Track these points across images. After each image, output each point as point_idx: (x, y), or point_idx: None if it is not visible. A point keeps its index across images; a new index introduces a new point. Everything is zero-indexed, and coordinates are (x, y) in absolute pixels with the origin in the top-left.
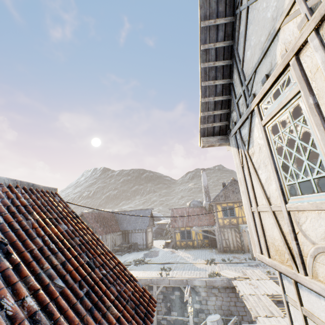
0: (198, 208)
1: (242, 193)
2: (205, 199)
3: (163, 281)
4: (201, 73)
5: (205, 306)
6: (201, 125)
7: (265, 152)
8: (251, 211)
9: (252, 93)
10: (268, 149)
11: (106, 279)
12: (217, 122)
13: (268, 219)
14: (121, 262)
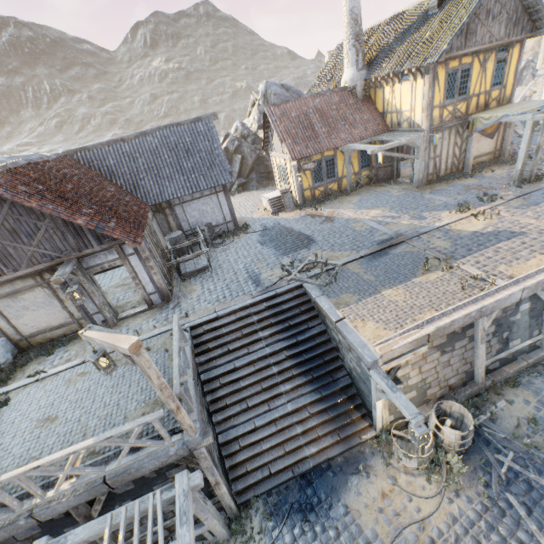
0: (337, 96)
1: None
2: (355, 62)
3: (509, 300)
4: None
5: None
6: None
7: None
8: None
9: None
10: None
11: None
12: None
13: None
14: None
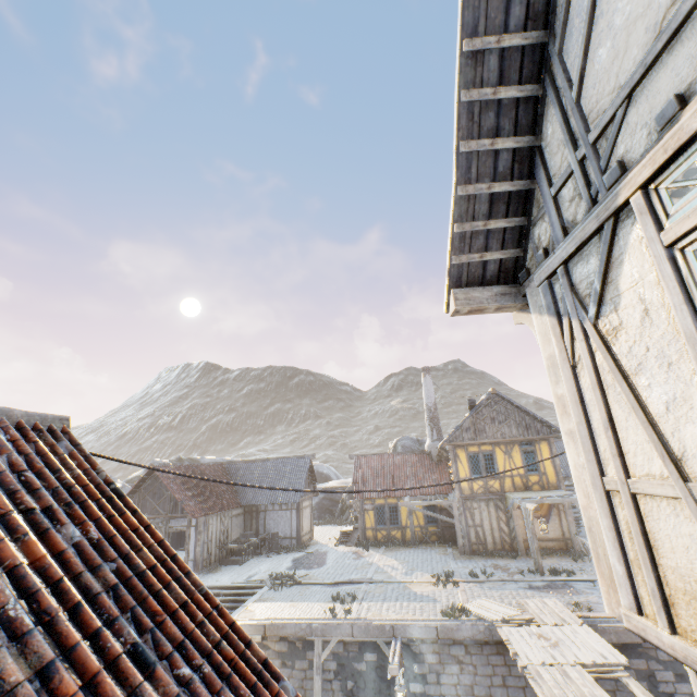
0: (415, 456)
1: (568, 436)
2: (430, 435)
3: (339, 629)
4: (461, 117)
5: (436, 689)
6: (453, 256)
7: (671, 324)
8: (604, 489)
9: (611, 163)
10: (687, 315)
11: (191, 694)
12: (493, 249)
13: (674, 521)
14: (236, 625)
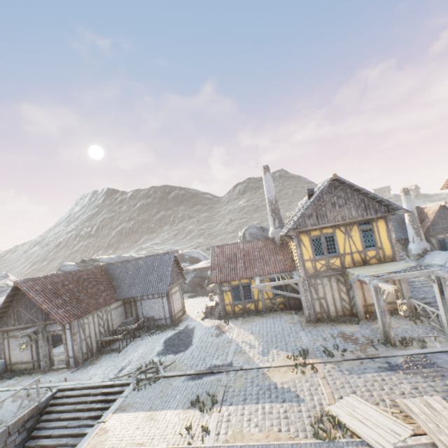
0: (261, 242)
1: None
2: (273, 224)
3: None
4: None
5: None
6: None
7: None
8: None
9: None
10: None
11: None
12: None
13: None
14: None
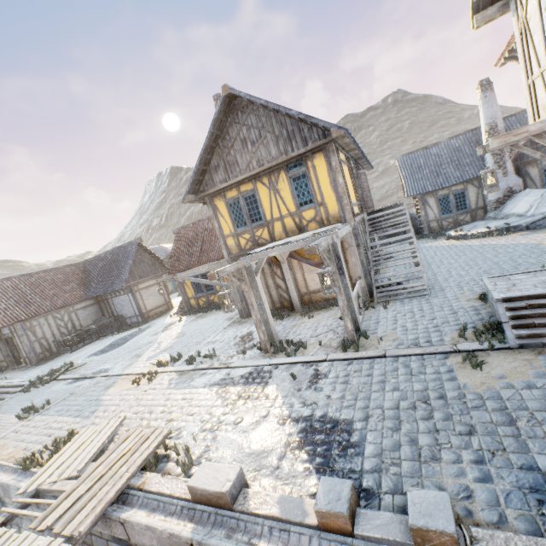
0: None
1: None
2: None
3: None
4: None
5: None
6: None
7: None
8: None
9: None
10: None
11: None
12: None
13: None
14: None
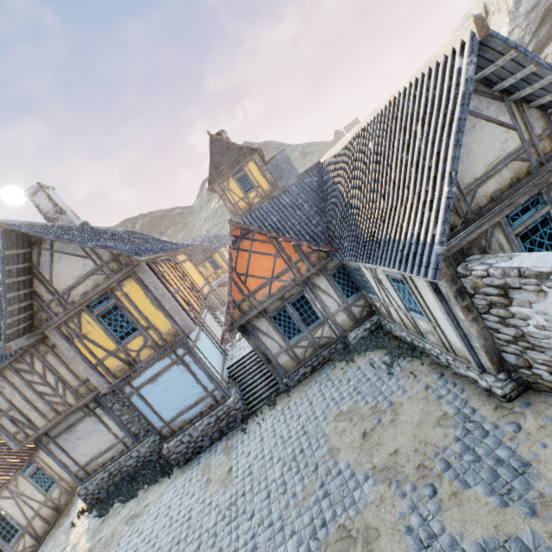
0: None
1: None
2: None
3: None
4: None
5: None
6: None
7: None
8: None
9: None
10: None
11: None
12: None
13: None
14: None
